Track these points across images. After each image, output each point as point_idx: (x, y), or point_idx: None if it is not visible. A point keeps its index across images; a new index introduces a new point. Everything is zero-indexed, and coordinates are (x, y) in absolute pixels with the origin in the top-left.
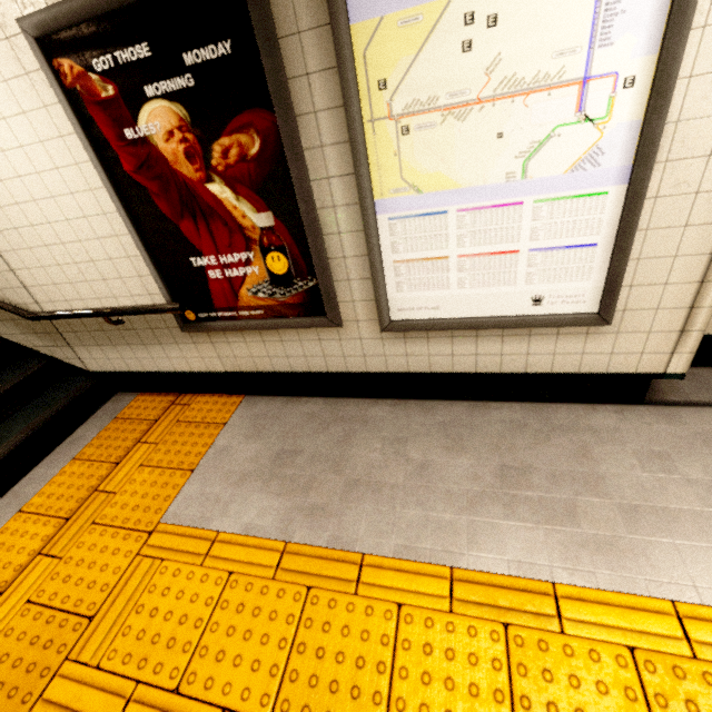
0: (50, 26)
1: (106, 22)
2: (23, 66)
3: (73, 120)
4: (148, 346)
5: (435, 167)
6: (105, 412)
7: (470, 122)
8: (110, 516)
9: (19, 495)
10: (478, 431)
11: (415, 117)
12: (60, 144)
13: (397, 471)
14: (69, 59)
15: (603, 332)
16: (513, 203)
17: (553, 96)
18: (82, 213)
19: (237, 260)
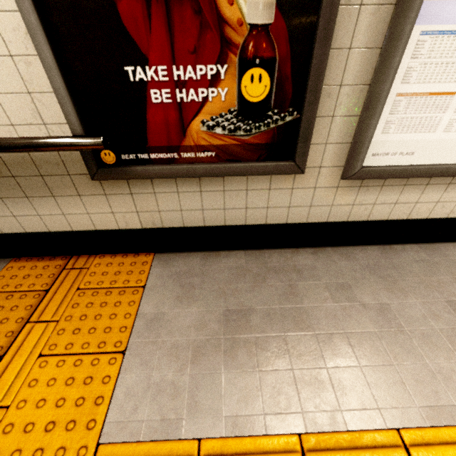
0: None
1: None
2: None
3: None
4: (33, 199)
5: None
6: None
7: None
8: (6, 451)
9: None
10: (403, 270)
11: None
12: None
13: (362, 318)
14: None
15: None
16: None
17: None
18: None
19: (199, 76)
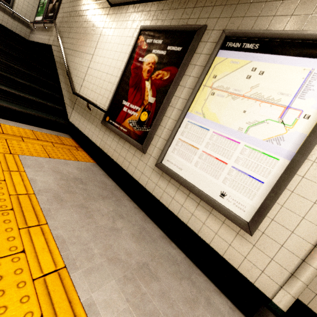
0: (146, 28)
1: (158, 33)
2: (133, 35)
3: (131, 49)
4: (89, 122)
5: (215, 111)
6: (58, 133)
7: (236, 102)
8: (12, 142)
9: (7, 122)
10: (155, 244)
11: (219, 91)
12: (124, 55)
13: (104, 220)
14: (143, 37)
15: (247, 238)
16: (236, 141)
17: (272, 107)
18: (112, 73)
19: (134, 108)
